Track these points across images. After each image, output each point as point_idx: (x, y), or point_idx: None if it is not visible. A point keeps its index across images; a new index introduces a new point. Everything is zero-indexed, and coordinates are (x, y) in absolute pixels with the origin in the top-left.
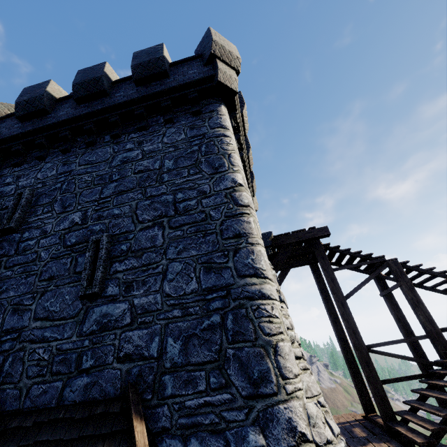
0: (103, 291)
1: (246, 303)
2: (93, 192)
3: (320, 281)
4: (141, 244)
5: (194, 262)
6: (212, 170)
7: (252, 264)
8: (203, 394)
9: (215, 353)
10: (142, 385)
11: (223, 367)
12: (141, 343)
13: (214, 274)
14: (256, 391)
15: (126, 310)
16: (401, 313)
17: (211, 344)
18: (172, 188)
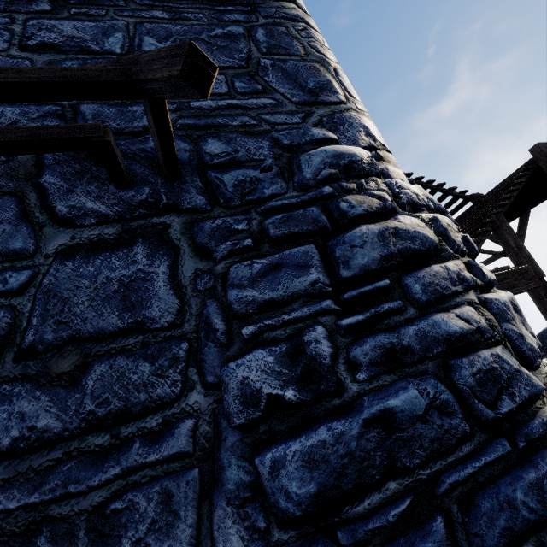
0: None
1: (286, 23)
2: None
3: None
4: None
5: None
6: None
7: None
8: (224, 97)
9: (240, 60)
10: None
11: (256, 74)
12: (81, 35)
13: None
14: (314, 99)
15: None
16: None
17: (231, 51)
18: None
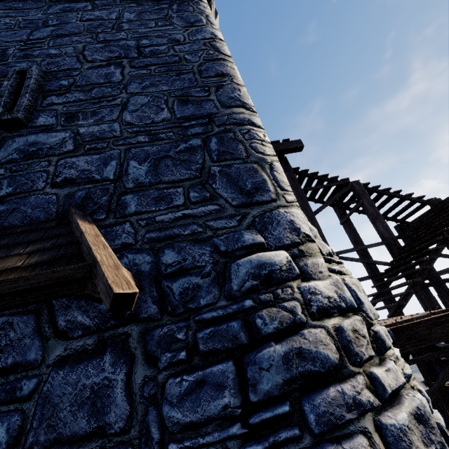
0: (30, 122)
1: (234, 128)
2: (18, 33)
3: None
4: (90, 80)
5: (165, 96)
6: (187, 23)
7: (239, 98)
8: (181, 208)
9: (196, 171)
10: (90, 206)
11: (206, 182)
12: (90, 168)
13: (191, 105)
14: (250, 200)
15: (67, 138)
16: (359, 236)
17: (190, 164)
18: (135, 35)
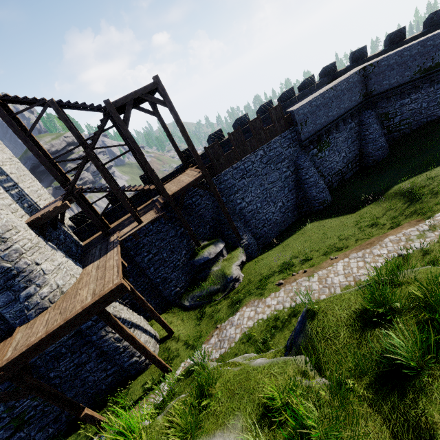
0: None
1: None
2: None
3: (16, 121)
4: None
5: None
6: None
7: None
8: None
9: None
10: None
11: None
12: None
13: None
14: None
15: None
16: (78, 131)
17: None
18: None
